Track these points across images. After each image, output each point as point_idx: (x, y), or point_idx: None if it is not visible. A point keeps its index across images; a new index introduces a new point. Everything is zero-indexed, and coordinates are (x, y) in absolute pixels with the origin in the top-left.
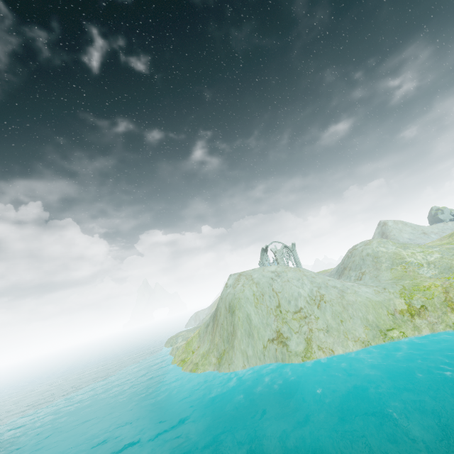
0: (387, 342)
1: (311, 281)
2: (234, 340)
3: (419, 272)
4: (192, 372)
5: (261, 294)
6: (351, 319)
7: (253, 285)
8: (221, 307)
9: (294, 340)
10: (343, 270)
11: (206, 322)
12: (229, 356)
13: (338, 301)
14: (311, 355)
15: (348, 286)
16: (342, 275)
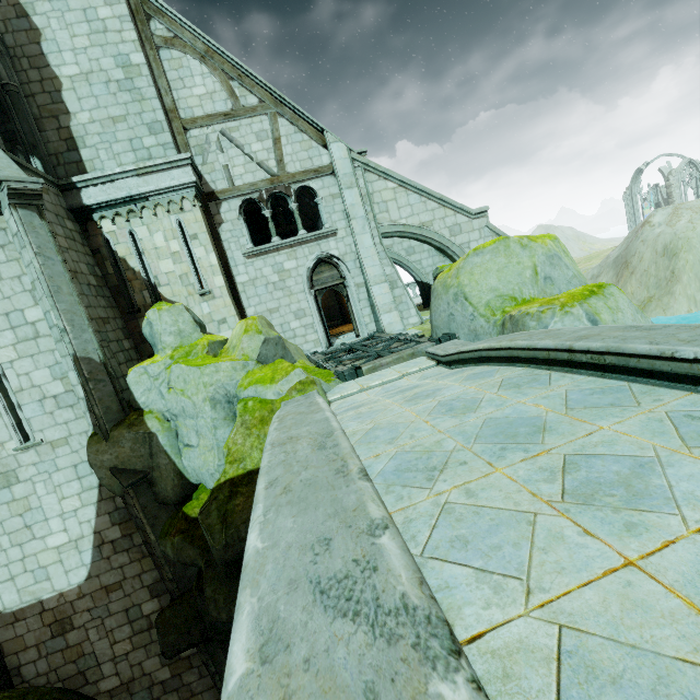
0: None
1: None
2: (673, 286)
3: None
4: None
5: None
6: None
7: None
8: (643, 252)
9: None
10: None
11: (589, 274)
12: (662, 302)
13: None
14: None
15: None
16: None
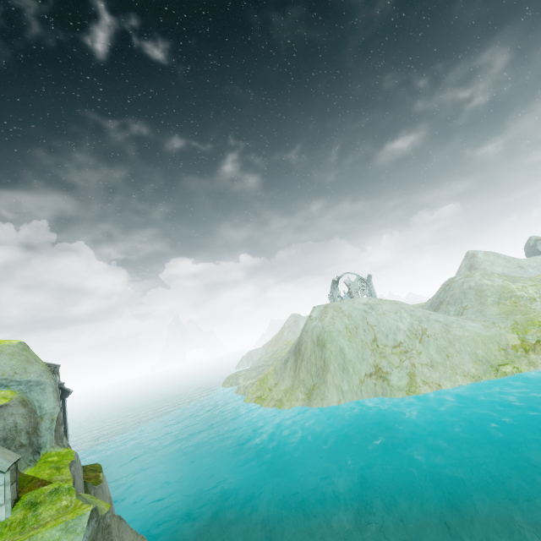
0: (500, 377)
1: (411, 314)
2: (326, 375)
3: (532, 307)
4: (277, 407)
5: (354, 327)
6: (458, 354)
7: (345, 318)
8: (307, 341)
9: (395, 374)
10: (439, 305)
11: (283, 358)
12: (321, 391)
13: (443, 335)
14: (416, 389)
15: (453, 320)
16: (437, 310)
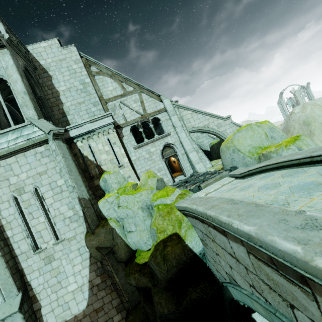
0: None
1: None
2: (312, 137)
3: None
4: None
5: None
6: None
7: (321, 107)
8: (294, 124)
9: None
10: None
11: None
12: None
13: None
14: None
15: None
16: None
